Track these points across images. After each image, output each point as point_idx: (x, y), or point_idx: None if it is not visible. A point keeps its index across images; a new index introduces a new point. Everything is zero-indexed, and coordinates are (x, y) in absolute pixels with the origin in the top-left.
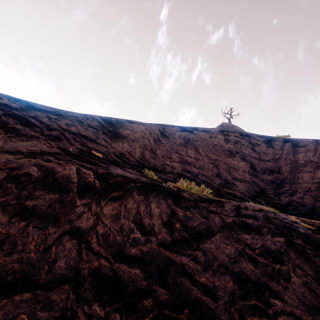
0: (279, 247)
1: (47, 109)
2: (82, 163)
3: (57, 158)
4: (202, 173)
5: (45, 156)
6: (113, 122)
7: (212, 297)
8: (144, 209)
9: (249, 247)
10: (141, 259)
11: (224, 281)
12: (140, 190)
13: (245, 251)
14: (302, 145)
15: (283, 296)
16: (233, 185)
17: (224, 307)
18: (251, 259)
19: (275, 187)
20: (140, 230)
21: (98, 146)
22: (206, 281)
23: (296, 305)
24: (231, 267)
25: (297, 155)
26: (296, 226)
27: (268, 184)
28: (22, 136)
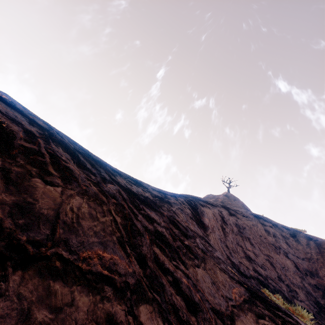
0: None
1: (157, 193)
2: (282, 315)
3: (269, 311)
4: (268, 274)
5: (262, 310)
6: (195, 208)
7: None
8: None
9: None
10: None
11: None
12: None
13: None
14: None
15: None
16: (296, 293)
17: None
18: None
19: (321, 295)
20: None
21: (217, 253)
22: None
23: None
24: None
25: None
26: None
27: (314, 290)
28: (204, 262)
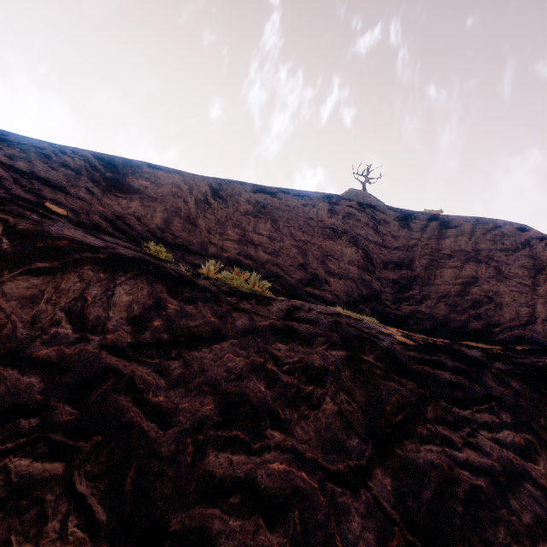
0: (328, 364)
1: None
2: None
3: None
4: (275, 261)
5: None
6: (118, 164)
7: (161, 423)
8: (99, 293)
9: (277, 361)
10: (53, 364)
11: (200, 403)
12: (102, 265)
13: (265, 366)
14: (455, 225)
15: (292, 427)
16: (324, 283)
17: (175, 436)
18: (268, 377)
19: (397, 290)
20: (74, 323)
21: (66, 198)
22: (164, 402)
23: (308, 439)
24: (225, 386)
25: (442, 241)
26: (381, 338)
27: (387, 285)
28: None
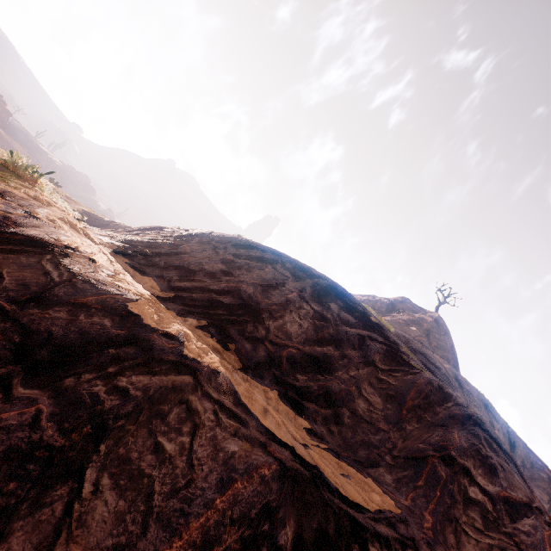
0: None
1: None
2: None
3: None
4: None
5: None
6: None
7: None
8: None
9: None
10: None
11: None
12: None
13: None
14: (542, 475)
15: None
16: None
17: None
18: None
19: None
20: None
21: None
22: None
23: None
24: None
25: (534, 488)
26: None
27: None
28: None
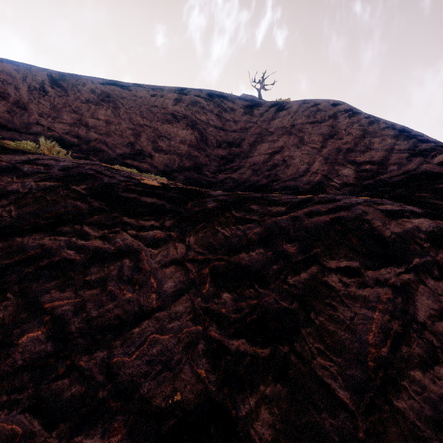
0: (25, 189)
1: None
2: None
3: None
4: (105, 140)
5: None
6: None
7: None
8: None
9: None
10: None
11: None
12: None
13: None
14: (287, 107)
15: None
16: (147, 157)
17: None
18: None
19: (222, 163)
20: None
21: None
22: None
23: None
24: None
25: (272, 122)
26: (116, 178)
27: (215, 160)
28: None
